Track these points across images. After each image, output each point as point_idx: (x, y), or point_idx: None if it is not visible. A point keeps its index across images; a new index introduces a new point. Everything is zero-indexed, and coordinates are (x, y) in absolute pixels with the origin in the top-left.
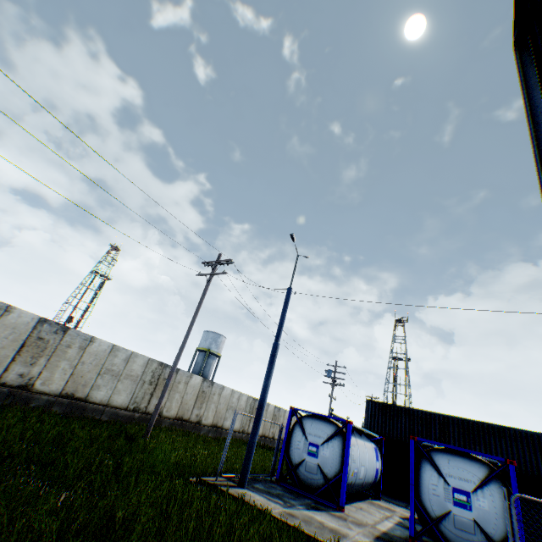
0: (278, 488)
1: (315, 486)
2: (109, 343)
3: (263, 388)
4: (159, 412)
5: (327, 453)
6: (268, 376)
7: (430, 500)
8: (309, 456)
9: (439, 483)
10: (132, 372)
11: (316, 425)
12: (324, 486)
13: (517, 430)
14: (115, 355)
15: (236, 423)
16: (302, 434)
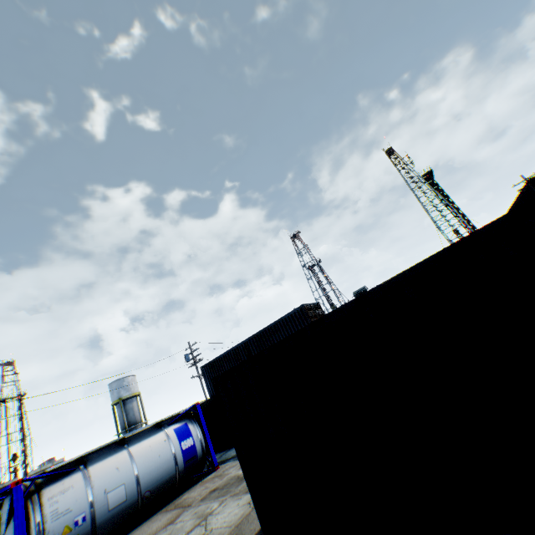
0: None
1: None
2: None
3: None
4: None
5: None
6: None
7: None
8: None
9: None
10: None
11: None
12: None
13: (283, 319)
14: None
15: None
16: None
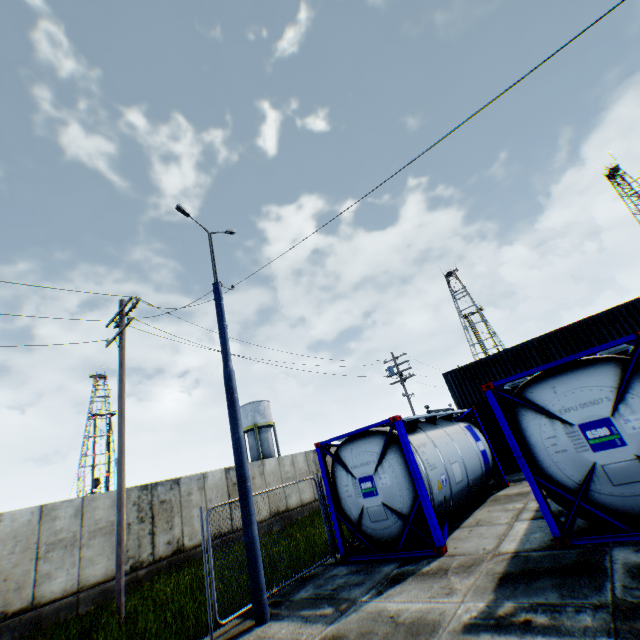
0: (340, 574)
1: (394, 537)
2: (31, 508)
3: (233, 448)
4: (179, 547)
5: (387, 481)
6: (234, 426)
7: (557, 466)
8: (367, 500)
9: (557, 431)
10: (99, 523)
11: (357, 450)
12: (405, 530)
13: (627, 305)
14: (53, 518)
15: (306, 492)
16: (346, 474)
